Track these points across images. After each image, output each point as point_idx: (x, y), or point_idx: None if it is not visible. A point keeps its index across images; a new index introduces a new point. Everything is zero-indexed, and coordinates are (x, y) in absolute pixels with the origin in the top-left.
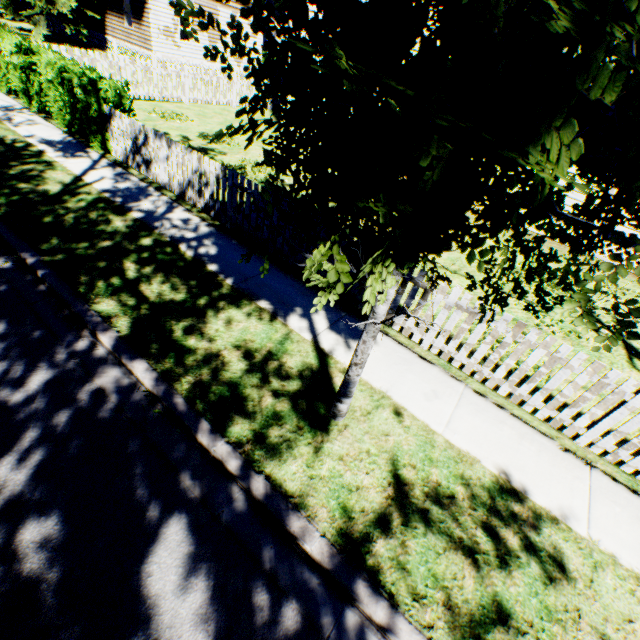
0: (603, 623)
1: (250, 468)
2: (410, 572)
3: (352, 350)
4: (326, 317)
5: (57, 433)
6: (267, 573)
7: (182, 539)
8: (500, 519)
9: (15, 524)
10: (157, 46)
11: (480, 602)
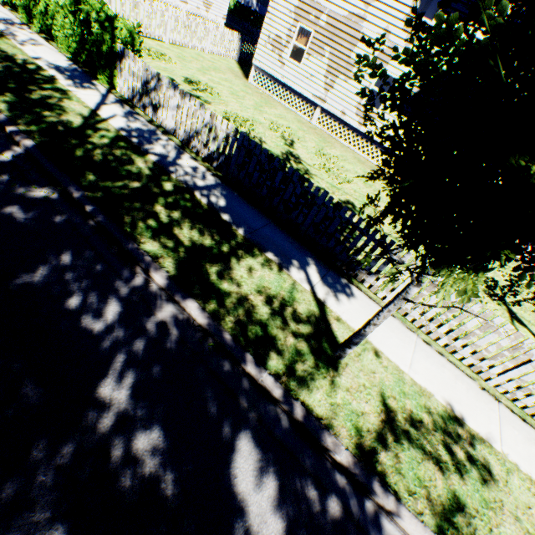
0: (515, 509)
1: (289, 395)
2: (404, 475)
3: (339, 301)
4: (317, 271)
5: (139, 359)
6: (312, 475)
7: (251, 449)
8: (451, 438)
9: (128, 436)
10: None
11: (447, 496)
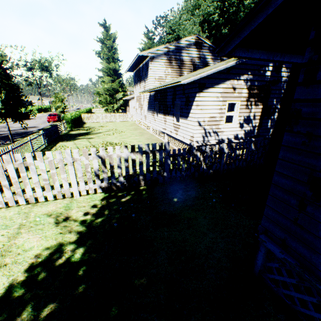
0: None
1: None
2: None
3: None
4: None
5: None
6: None
7: None
8: None
9: None
10: (131, 111)
11: None
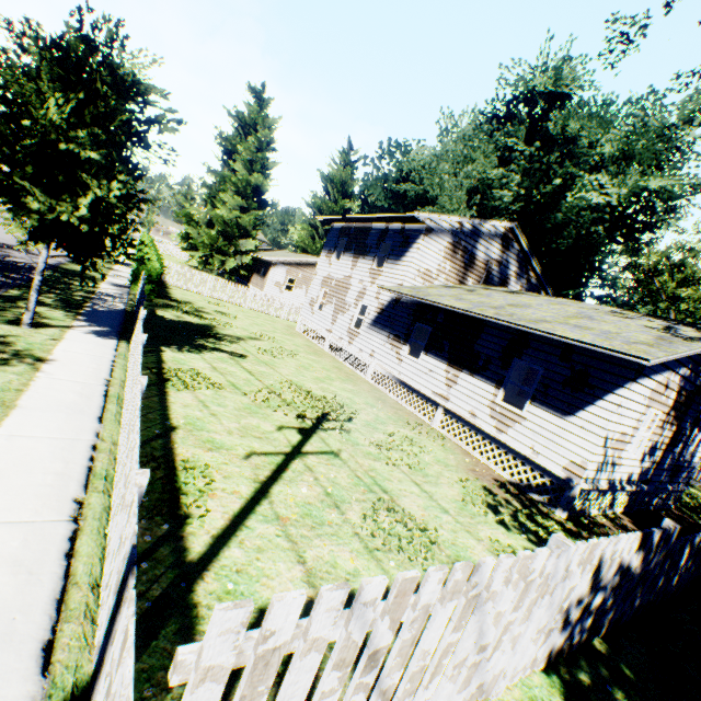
0: None
1: None
2: None
3: (86, 334)
4: (102, 330)
5: None
6: None
7: None
8: (15, 355)
9: None
10: (268, 289)
11: None
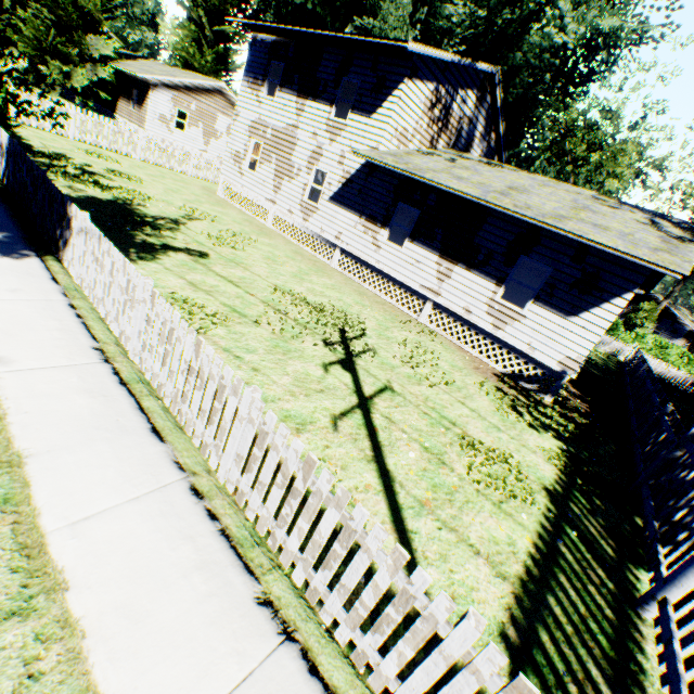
0: None
1: None
2: None
3: None
4: None
5: None
6: None
7: None
8: None
9: None
10: (150, 126)
11: None
